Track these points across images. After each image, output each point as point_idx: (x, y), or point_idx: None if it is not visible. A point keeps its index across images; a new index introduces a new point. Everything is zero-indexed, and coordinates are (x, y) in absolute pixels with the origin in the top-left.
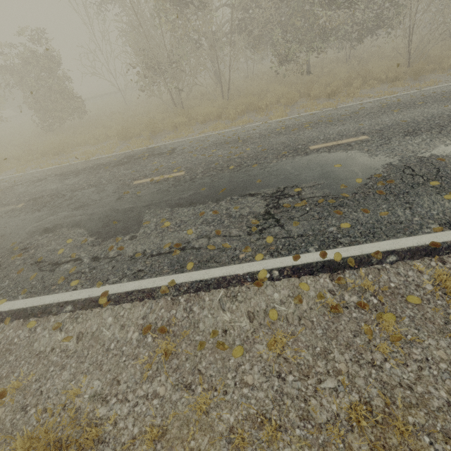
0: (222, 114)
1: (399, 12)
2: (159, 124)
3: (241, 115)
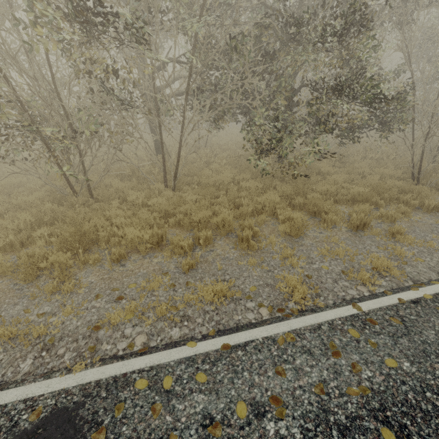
0: (164, 239)
1: (401, 117)
2: (2, 257)
3: (204, 248)
